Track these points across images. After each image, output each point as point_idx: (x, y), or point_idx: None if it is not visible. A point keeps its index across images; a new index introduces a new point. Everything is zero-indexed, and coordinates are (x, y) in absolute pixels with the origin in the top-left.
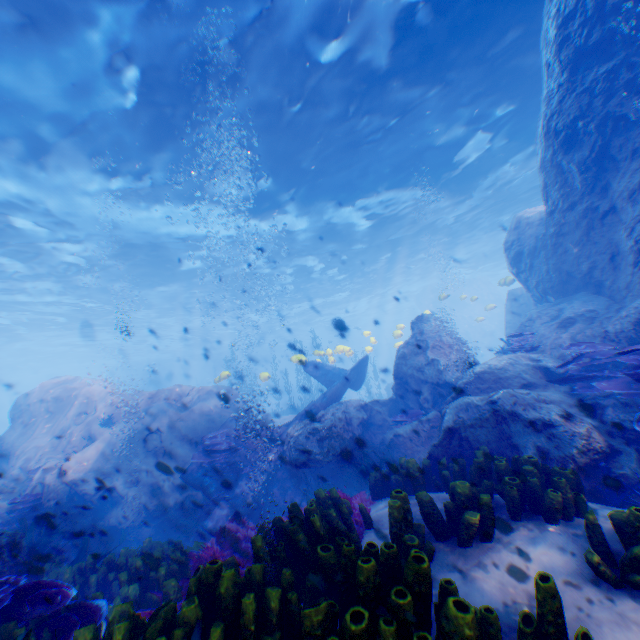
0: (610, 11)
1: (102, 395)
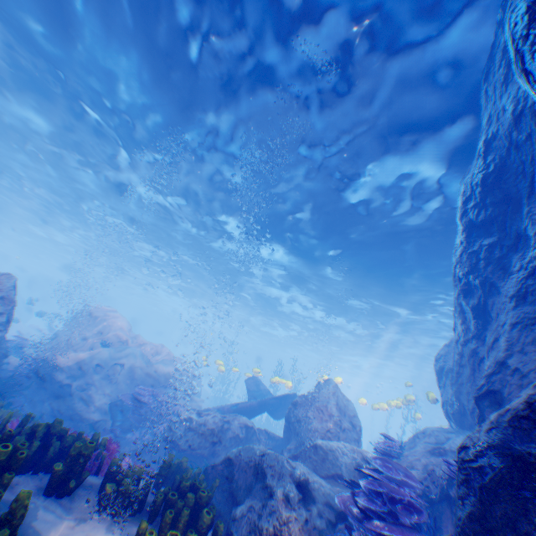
0: (490, 204)
1: (117, 327)
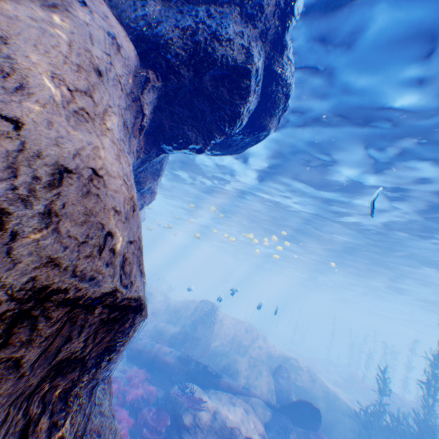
0: None
1: None
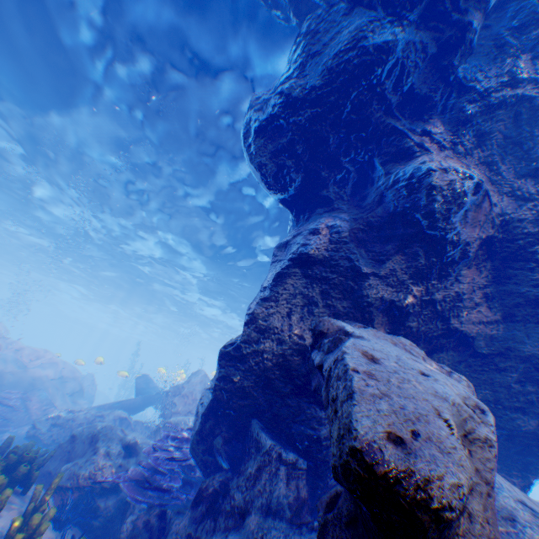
0: None
1: None
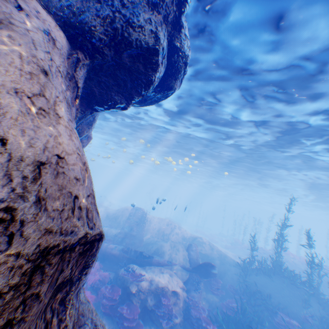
0: None
1: None
